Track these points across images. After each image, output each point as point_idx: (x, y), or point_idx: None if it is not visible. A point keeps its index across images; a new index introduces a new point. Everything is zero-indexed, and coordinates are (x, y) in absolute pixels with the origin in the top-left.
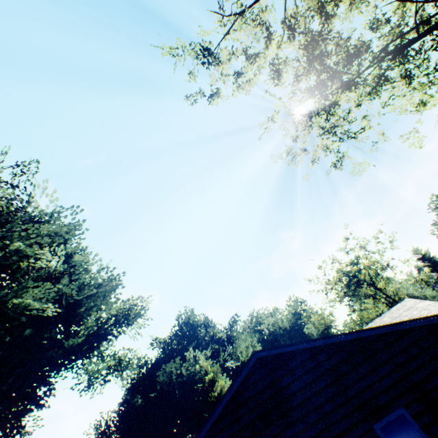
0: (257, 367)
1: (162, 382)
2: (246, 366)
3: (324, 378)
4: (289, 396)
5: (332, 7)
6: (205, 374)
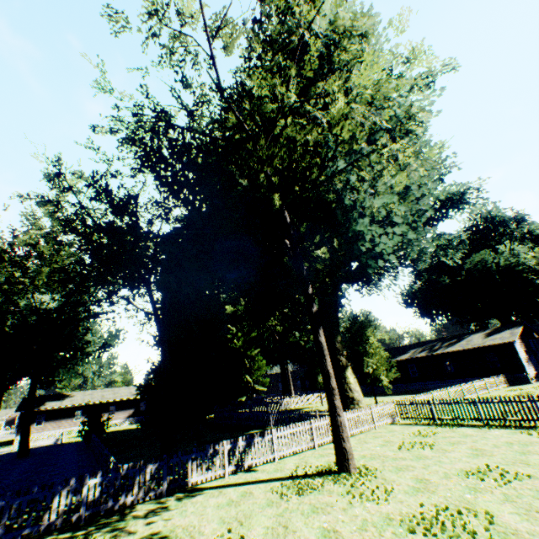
0: None
1: (473, 269)
2: None
3: None
4: None
5: None
6: None
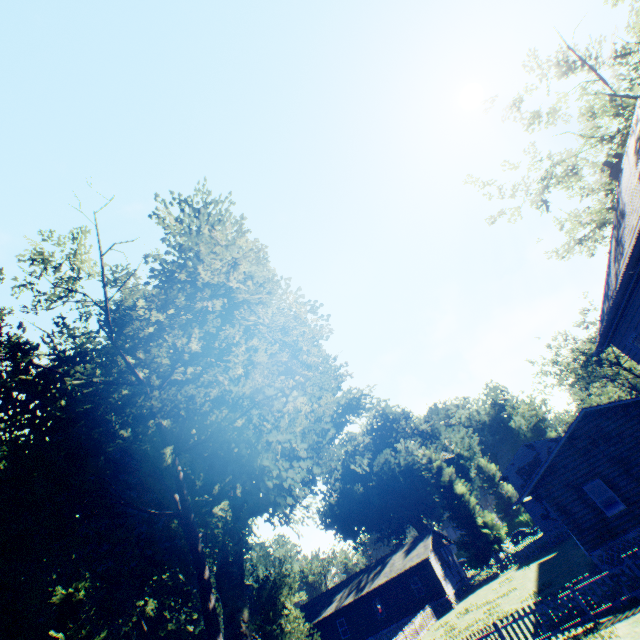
0: (581, 419)
1: (381, 472)
2: (577, 417)
3: (632, 420)
4: (609, 431)
5: None
6: (430, 462)
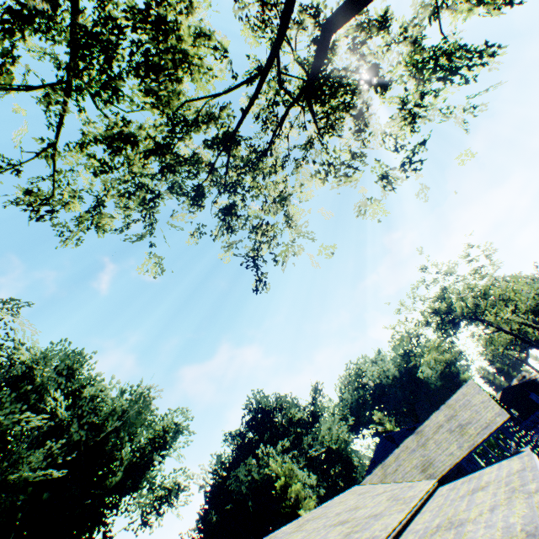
0: None
1: (234, 493)
2: None
3: None
4: None
5: (172, 85)
6: (277, 479)
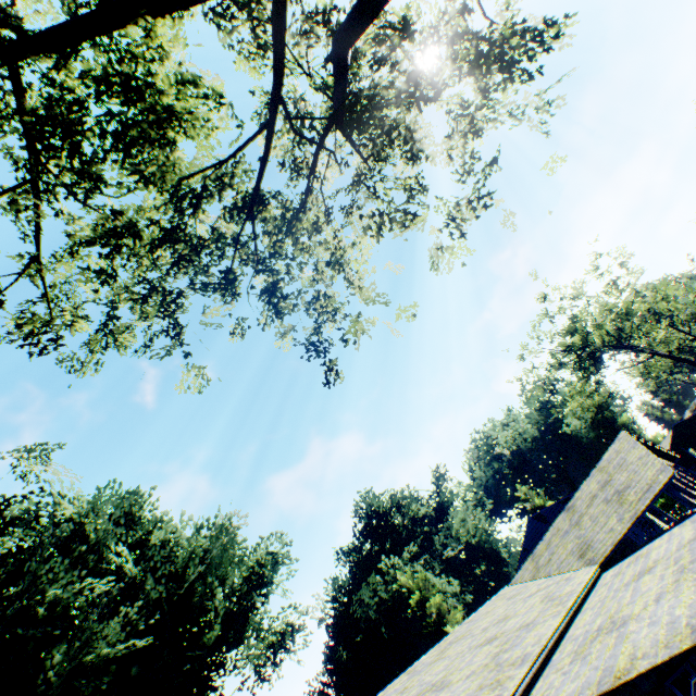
0: None
1: (361, 621)
2: None
3: None
4: None
5: (164, 151)
6: (410, 594)
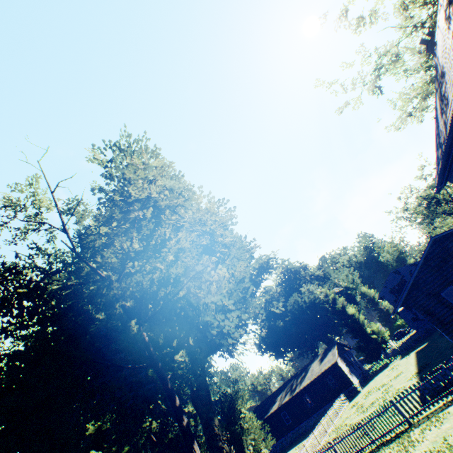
0: (432, 245)
1: (293, 309)
2: (428, 244)
3: None
4: None
5: None
6: (326, 296)
